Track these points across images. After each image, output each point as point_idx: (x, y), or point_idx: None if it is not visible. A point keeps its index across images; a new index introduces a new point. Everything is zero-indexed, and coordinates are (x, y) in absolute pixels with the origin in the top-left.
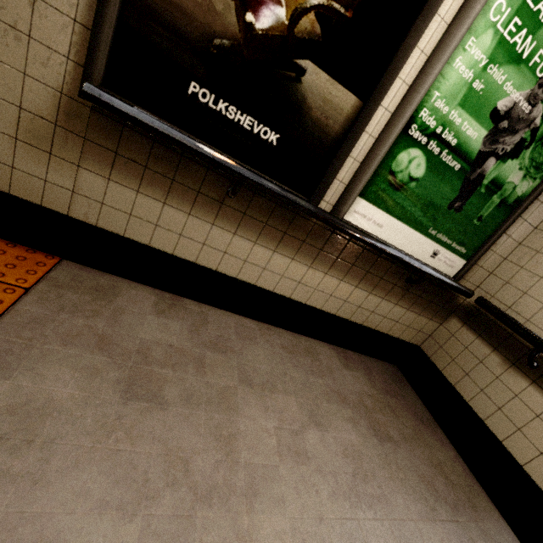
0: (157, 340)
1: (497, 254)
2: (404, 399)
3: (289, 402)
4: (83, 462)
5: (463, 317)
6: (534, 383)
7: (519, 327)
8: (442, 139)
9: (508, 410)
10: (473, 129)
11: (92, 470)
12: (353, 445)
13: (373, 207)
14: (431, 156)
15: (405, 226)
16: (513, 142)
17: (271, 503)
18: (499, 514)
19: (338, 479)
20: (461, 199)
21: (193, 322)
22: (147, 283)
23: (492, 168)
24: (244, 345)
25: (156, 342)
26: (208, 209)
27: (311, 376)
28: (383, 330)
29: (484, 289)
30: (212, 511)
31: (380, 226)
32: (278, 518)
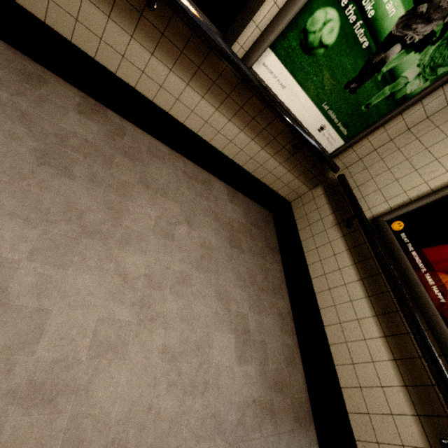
0: (75, 132)
1: (371, 144)
2: (264, 232)
3: (174, 206)
4: (0, 189)
5: (326, 188)
6: (343, 236)
7: (353, 199)
8: (361, 6)
9: (321, 249)
10: (394, 4)
11: (7, 195)
12: (210, 243)
13: (281, 65)
14: (346, 24)
15: (304, 93)
16: (423, 33)
17: (137, 251)
18: (288, 300)
19: (190, 255)
20: (359, 82)
21: (111, 130)
22: (74, 84)
23: (395, 56)
24: (152, 161)
25: (74, 133)
26: (127, 16)
27: (199, 197)
28: (266, 182)
29: (349, 170)
30: (93, 241)
31: (283, 86)
32: (139, 258)
